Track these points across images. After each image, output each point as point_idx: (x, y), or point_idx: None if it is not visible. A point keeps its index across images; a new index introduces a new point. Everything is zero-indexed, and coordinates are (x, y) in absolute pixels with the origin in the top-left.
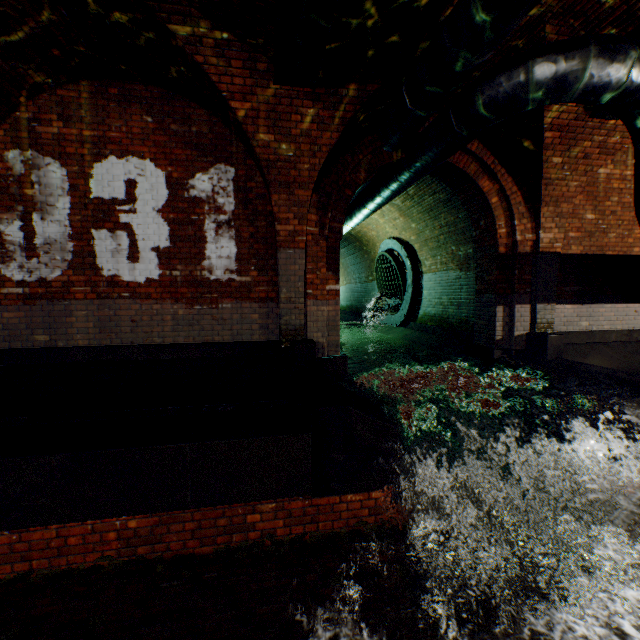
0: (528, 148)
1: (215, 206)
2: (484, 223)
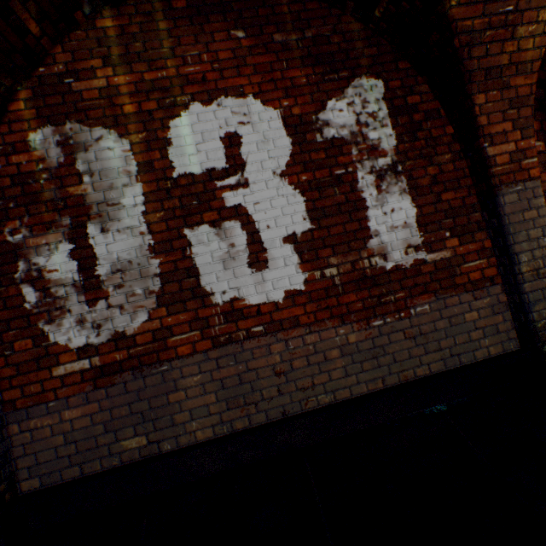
0: None
1: (366, 146)
2: None
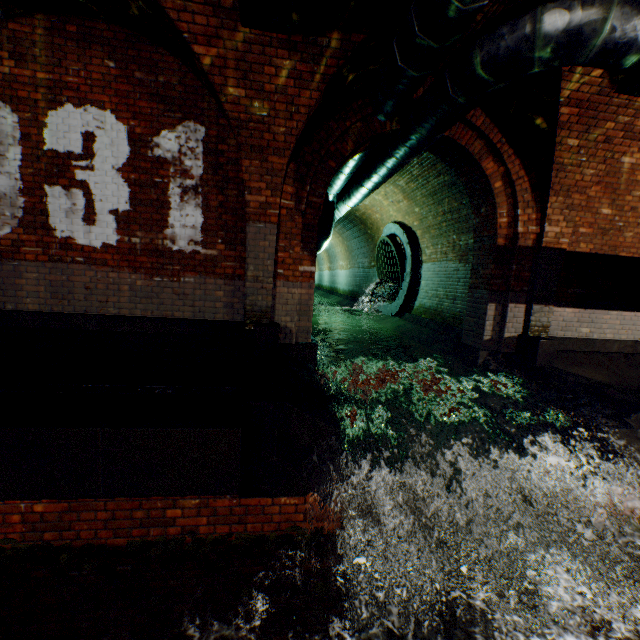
0: (541, 126)
1: (181, 169)
2: (485, 210)
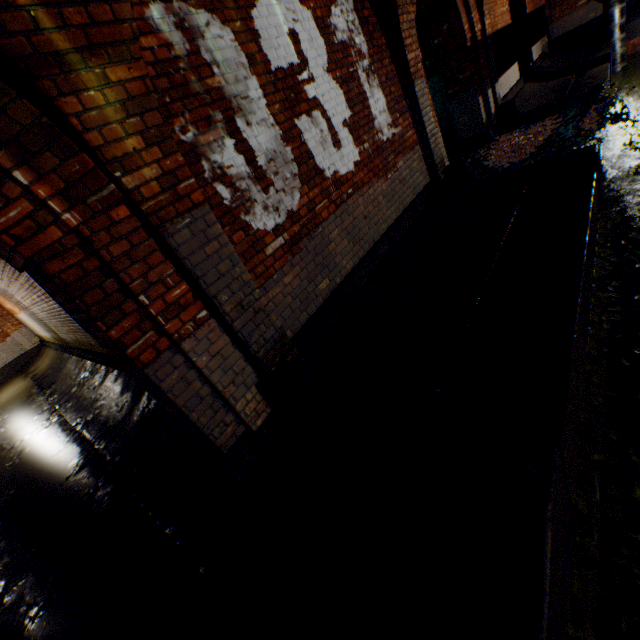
0: None
1: (356, 50)
2: (448, 27)
